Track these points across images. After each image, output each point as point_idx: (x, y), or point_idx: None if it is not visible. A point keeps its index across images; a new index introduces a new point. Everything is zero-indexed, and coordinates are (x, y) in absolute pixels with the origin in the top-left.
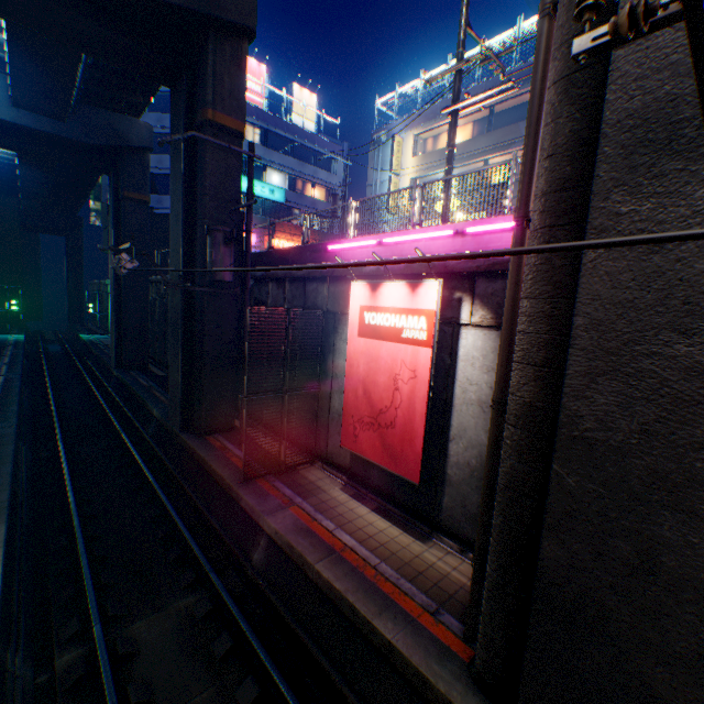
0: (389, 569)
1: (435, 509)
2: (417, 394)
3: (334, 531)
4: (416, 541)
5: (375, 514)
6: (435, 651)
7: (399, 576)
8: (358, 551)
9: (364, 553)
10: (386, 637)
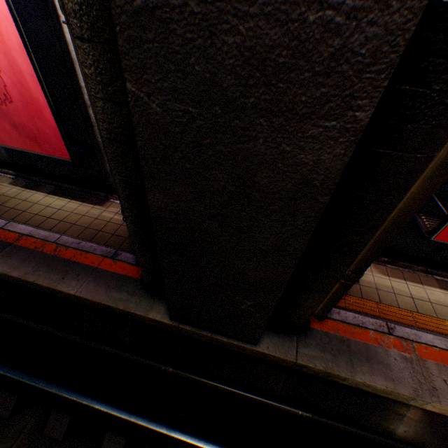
0: (71, 239)
1: (104, 178)
2: (11, 44)
3: (7, 227)
4: (96, 207)
5: (53, 197)
6: (115, 285)
7: (81, 242)
8: (36, 236)
9: (44, 235)
10: (72, 294)
